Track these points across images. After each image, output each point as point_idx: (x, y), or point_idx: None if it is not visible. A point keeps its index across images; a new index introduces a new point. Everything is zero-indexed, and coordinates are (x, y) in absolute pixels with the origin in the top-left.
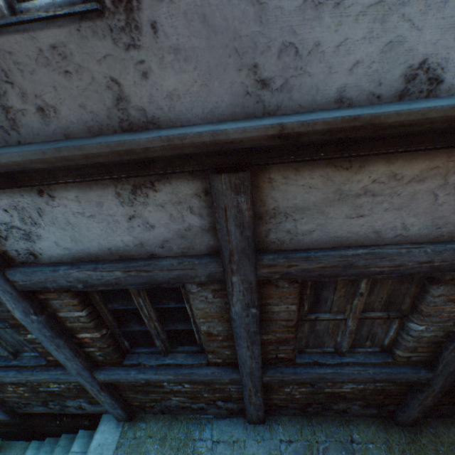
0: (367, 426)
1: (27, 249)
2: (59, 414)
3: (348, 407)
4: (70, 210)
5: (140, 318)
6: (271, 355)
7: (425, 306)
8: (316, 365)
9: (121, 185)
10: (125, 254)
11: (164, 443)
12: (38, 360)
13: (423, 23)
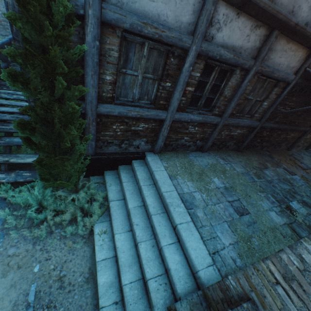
0: (232, 152)
1: (213, 34)
2: (121, 153)
3: (230, 144)
4: (238, 25)
5: (202, 89)
6: (231, 112)
7: (270, 95)
8: (238, 119)
9: (254, 23)
10: (235, 50)
11: (178, 157)
12: (149, 105)
13: None
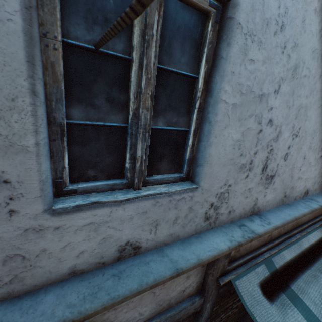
0: None
1: None
2: None
3: None
4: None
5: None
6: None
7: None
8: None
9: None
10: None
11: None
12: None
13: (122, 227)
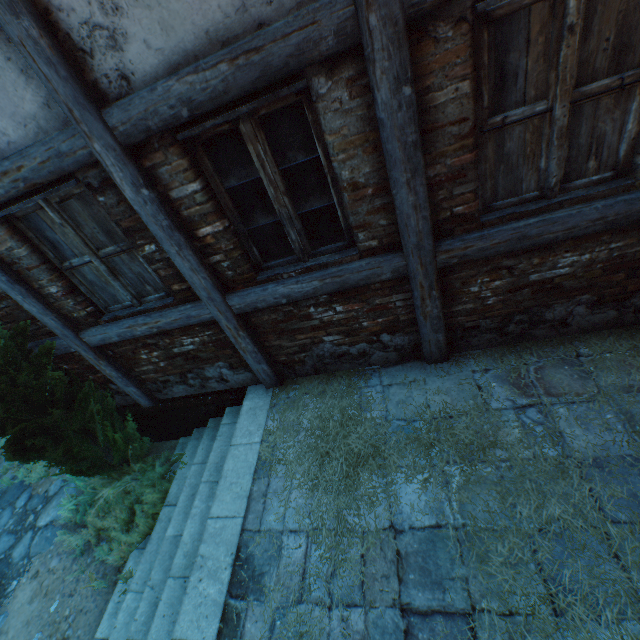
0: (602, 339)
1: (116, 69)
2: (201, 394)
3: (568, 312)
4: None
5: (265, 202)
6: (443, 215)
7: None
8: (512, 221)
9: None
10: (227, 37)
11: (324, 396)
12: (164, 301)
13: None
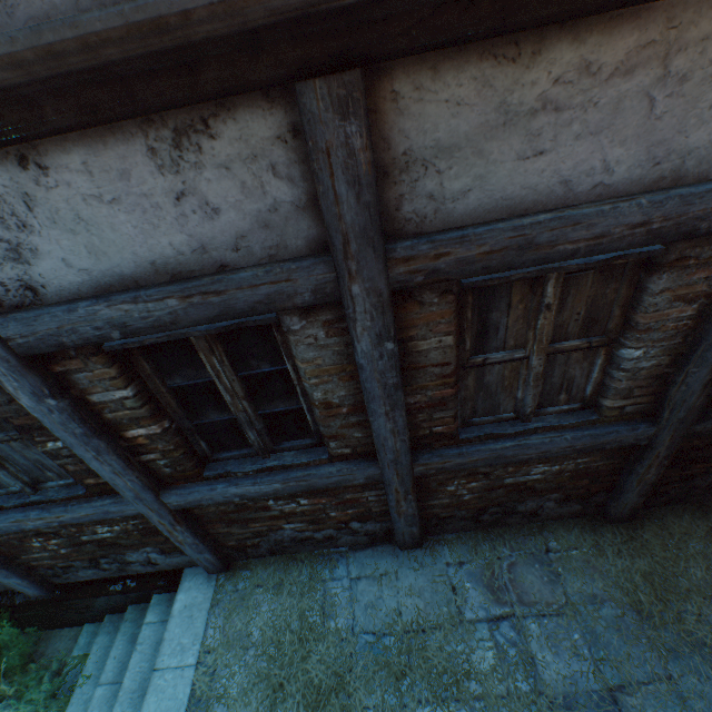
0: (568, 530)
1: (19, 279)
2: (118, 577)
3: (539, 505)
4: (78, 193)
5: (219, 400)
6: (422, 432)
7: (642, 314)
8: (490, 440)
9: (155, 131)
10: (179, 270)
11: (281, 590)
12: (72, 489)
13: None
